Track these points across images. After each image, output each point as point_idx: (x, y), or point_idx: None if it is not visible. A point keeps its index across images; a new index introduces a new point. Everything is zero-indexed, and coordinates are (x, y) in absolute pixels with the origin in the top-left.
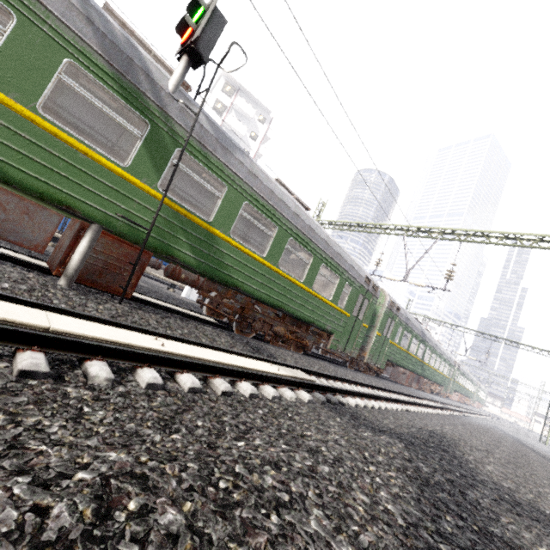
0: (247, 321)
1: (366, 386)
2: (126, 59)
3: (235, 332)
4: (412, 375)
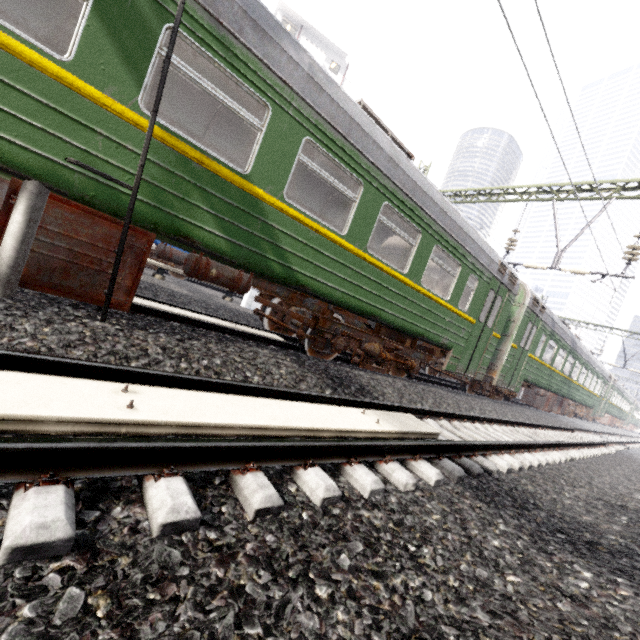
0: (324, 337)
1: (503, 422)
2: None
3: (309, 352)
4: (553, 397)
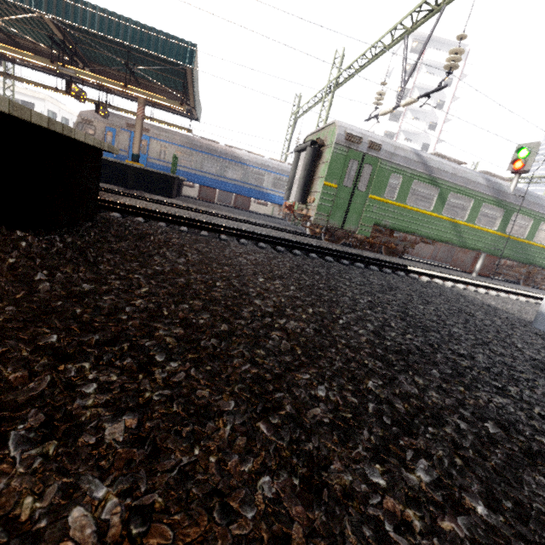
0: (531, 279)
1: None
2: (498, 192)
3: (521, 285)
4: None
